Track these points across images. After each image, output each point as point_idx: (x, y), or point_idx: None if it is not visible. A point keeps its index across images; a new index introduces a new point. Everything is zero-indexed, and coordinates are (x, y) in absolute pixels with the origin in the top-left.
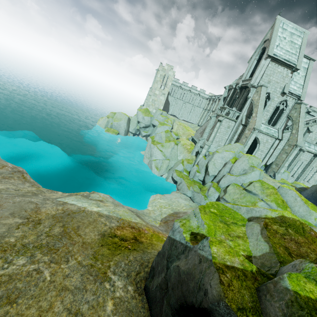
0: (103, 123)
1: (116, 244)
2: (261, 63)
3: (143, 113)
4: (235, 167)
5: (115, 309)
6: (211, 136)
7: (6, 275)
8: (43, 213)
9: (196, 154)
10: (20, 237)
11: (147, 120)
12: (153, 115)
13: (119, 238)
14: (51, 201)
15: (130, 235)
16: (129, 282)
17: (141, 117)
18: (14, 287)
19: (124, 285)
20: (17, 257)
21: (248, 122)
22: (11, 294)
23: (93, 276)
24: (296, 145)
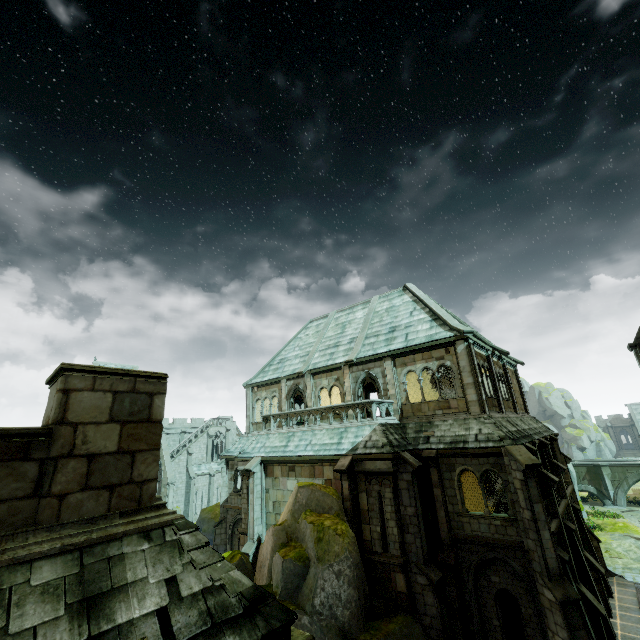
0: None
1: None
2: None
3: None
4: None
5: None
6: None
7: None
8: None
9: None
10: None
11: None
12: None
13: None
14: None
15: None
16: None
17: None
18: None
19: None
20: None
21: None
22: None
23: None
24: (168, 483)
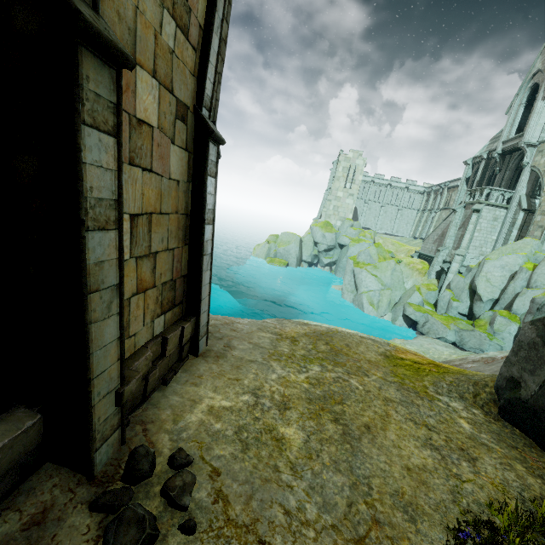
0: (261, 251)
1: (412, 366)
2: (537, 107)
3: (323, 229)
4: (539, 275)
5: (475, 428)
6: (464, 240)
7: (312, 378)
8: (291, 332)
9: (437, 276)
10: (290, 349)
11: (331, 238)
12: (339, 229)
13: (409, 361)
14: (289, 322)
15: (420, 360)
16: (468, 405)
17: (320, 235)
18: (329, 390)
19: (464, 407)
20: (307, 364)
21: (534, 204)
22: (332, 396)
23: (413, 393)
24: None
